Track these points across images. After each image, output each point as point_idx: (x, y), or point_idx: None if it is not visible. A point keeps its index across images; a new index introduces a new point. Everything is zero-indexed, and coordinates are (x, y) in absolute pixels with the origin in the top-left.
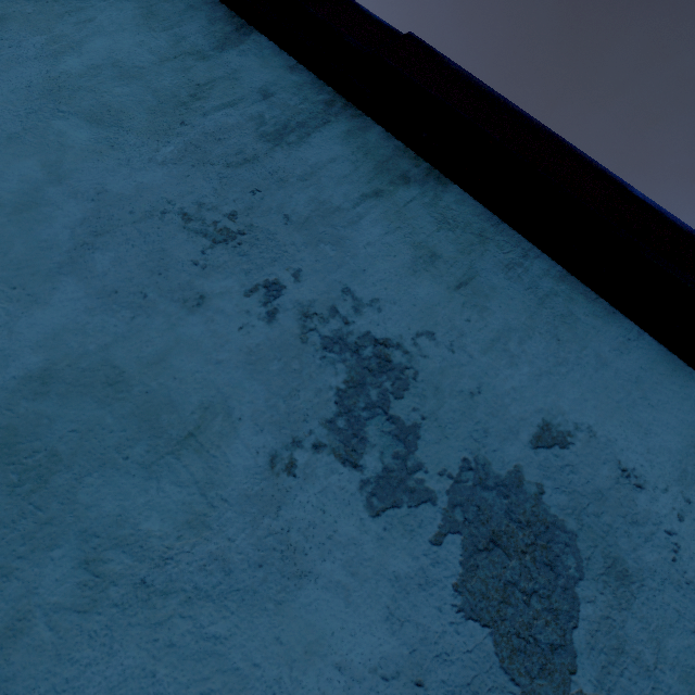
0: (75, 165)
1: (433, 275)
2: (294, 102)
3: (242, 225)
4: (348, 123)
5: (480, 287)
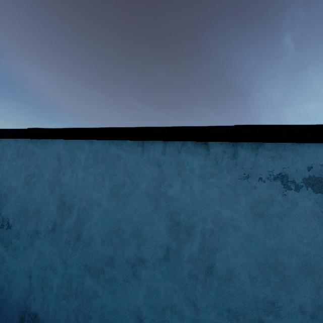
0: (219, 184)
1: (276, 159)
2: (229, 149)
3: (247, 174)
4: (239, 146)
5: (283, 156)
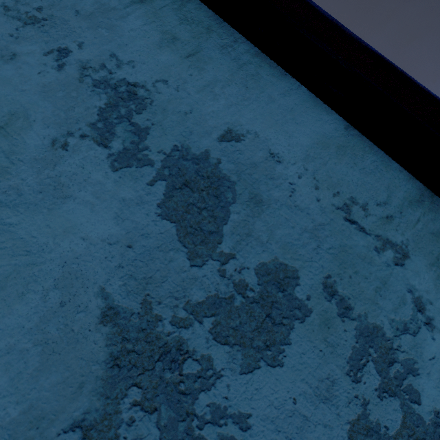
0: None
1: (172, 49)
2: None
3: (46, 15)
4: None
5: (202, 57)
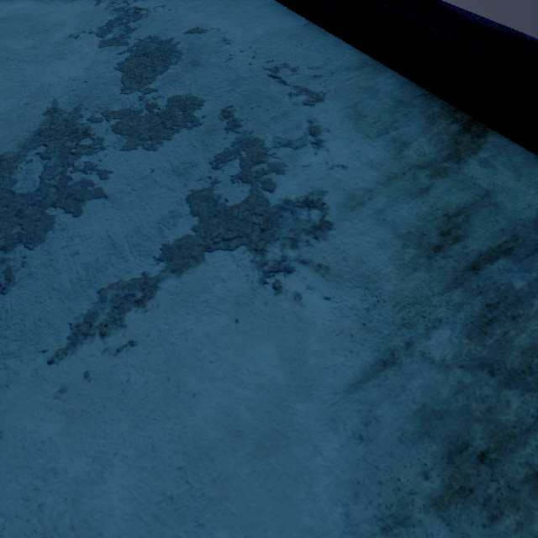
0: None
1: None
2: None
3: None
4: None
5: None
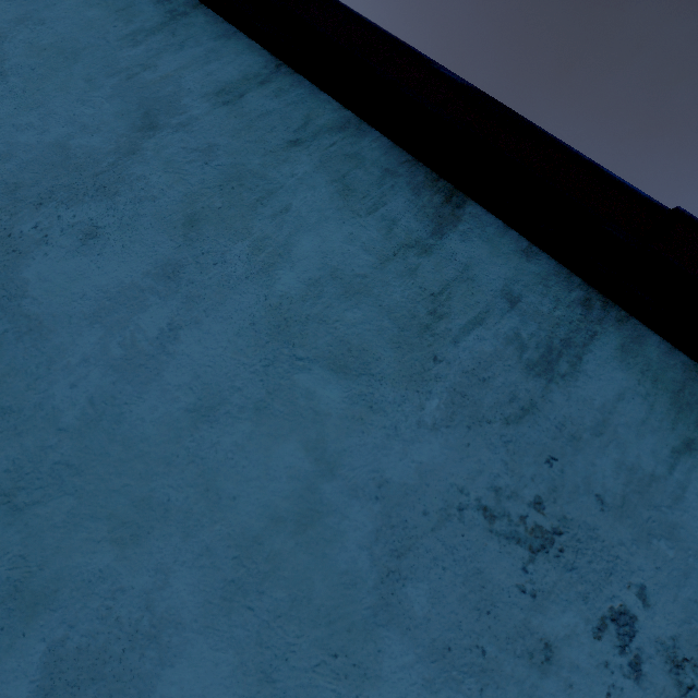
0: (340, 443)
1: None
2: (547, 307)
3: (554, 518)
4: (617, 333)
5: None
